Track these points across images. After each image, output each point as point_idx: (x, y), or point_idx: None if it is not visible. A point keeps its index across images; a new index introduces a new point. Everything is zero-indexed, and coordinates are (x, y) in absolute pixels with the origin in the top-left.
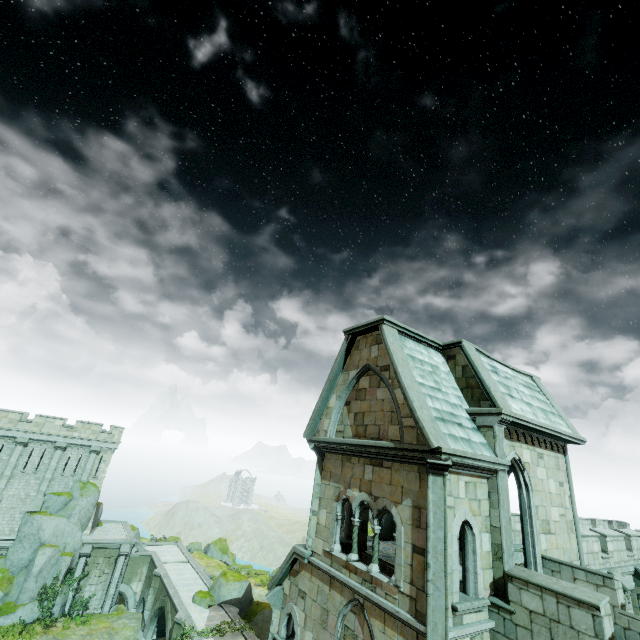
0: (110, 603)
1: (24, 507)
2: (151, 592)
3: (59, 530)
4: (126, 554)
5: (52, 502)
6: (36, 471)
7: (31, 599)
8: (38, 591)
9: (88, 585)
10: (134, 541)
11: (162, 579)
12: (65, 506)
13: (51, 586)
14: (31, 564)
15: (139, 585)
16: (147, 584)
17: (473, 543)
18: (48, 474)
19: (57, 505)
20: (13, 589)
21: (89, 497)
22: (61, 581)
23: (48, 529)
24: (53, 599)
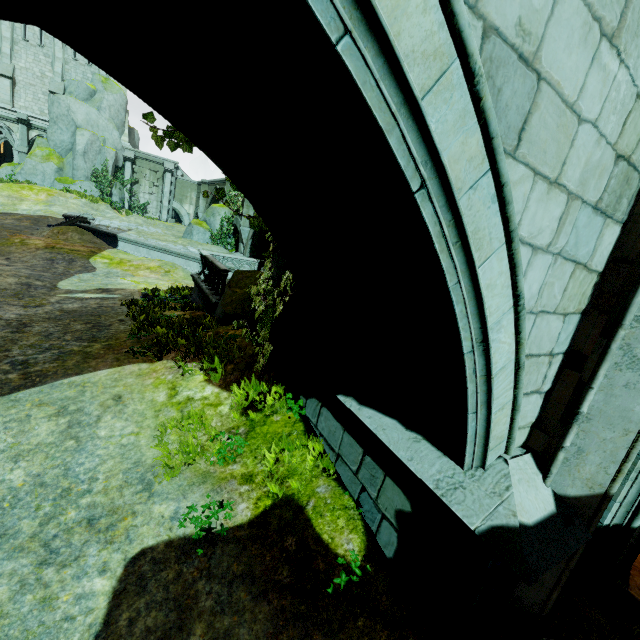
0: (166, 214)
1: (45, 88)
2: (201, 198)
3: (92, 120)
4: (171, 172)
5: (74, 88)
6: (41, 45)
7: (86, 178)
8: (91, 173)
9: (141, 193)
10: (177, 162)
11: (210, 182)
12: (90, 98)
13: (102, 173)
14: (74, 145)
15: (191, 208)
16: (198, 204)
17: None
18: (57, 52)
19: (81, 93)
20: (66, 168)
21: (115, 95)
22: (111, 174)
23: (79, 114)
24: (108, 186)
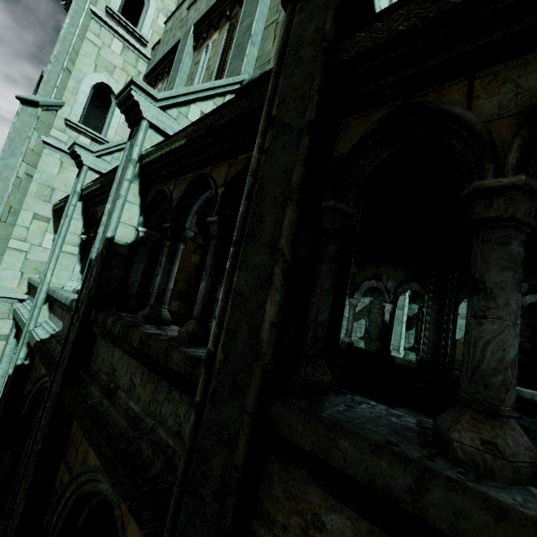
0: None
1: None
2: None
3: None
4: None
5: None
6: None
7: None
8: None
9: None
10: None
11: None
12: None
13: None
14: None
15: None
16: None
17: (147, 7)
18: None
19: None
20: None
21: None
22: None
23: None
24: None
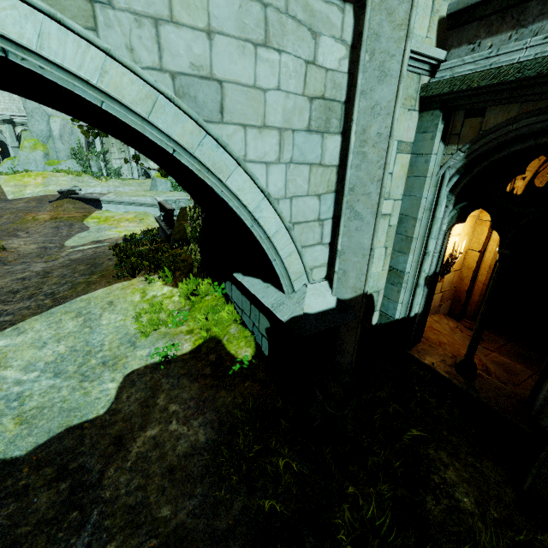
0: (137, 173)
1: None
2: None
3: None
4: None
5: None
6: None
7: (67, 157)
8: (70, 152)
9: (113, 160)
10: None
11: None
12: None
13: (79, 150)
14: (51, 132)
15: (155, 164)
16: None
17: None
18: None
19: None
20: (50, 152)
21: None
22: (86, 149)
23: None
24: (86, 160)
